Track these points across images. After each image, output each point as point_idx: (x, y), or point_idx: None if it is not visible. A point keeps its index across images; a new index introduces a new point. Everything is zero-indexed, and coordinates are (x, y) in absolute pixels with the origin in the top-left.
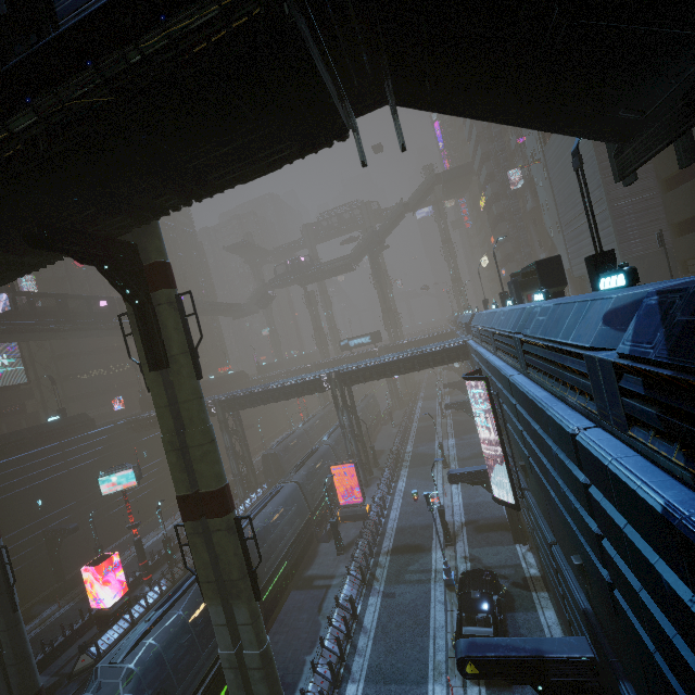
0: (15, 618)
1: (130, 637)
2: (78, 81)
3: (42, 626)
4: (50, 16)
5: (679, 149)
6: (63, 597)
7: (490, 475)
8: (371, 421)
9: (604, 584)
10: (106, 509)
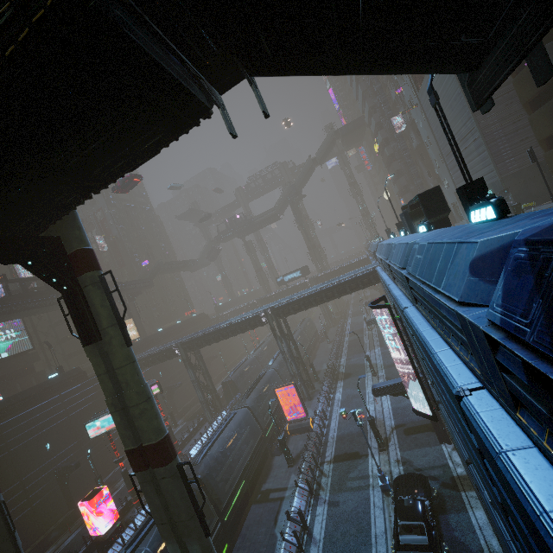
0: None
1: None
2: None
3: (57, 551)
4: None
5: (533, 67)
6: (74, 523)
7: (409, 385)
8: (310, 341)
9: None
10: (104, 443)
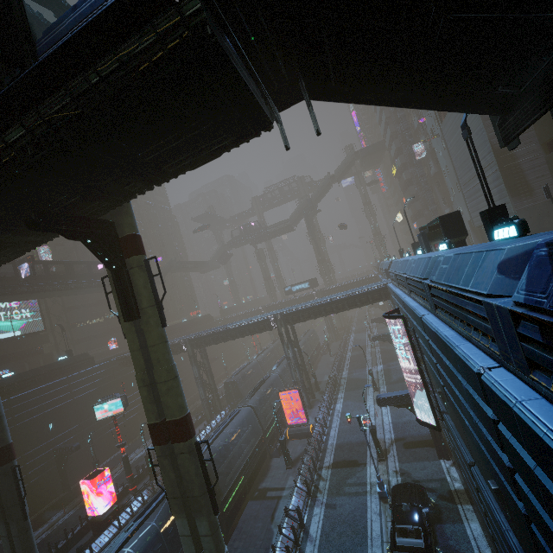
0: (26, 525)
1: (112, 546)
2: (53, 101)
3: (51, 529)
4: (32, 54)
5: None
6: (68, 505)
7: (413, 398)
8: (313, 352)
9: (521, 515)
10: (103, 430)
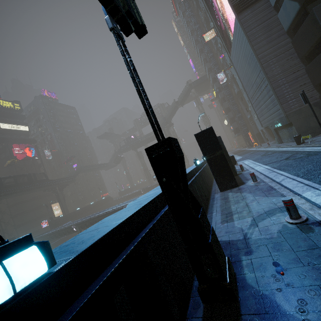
0: None
1: None
2: None
3: None
4: None
5: None
6: None
7: None
8: None
9: None
10: None
